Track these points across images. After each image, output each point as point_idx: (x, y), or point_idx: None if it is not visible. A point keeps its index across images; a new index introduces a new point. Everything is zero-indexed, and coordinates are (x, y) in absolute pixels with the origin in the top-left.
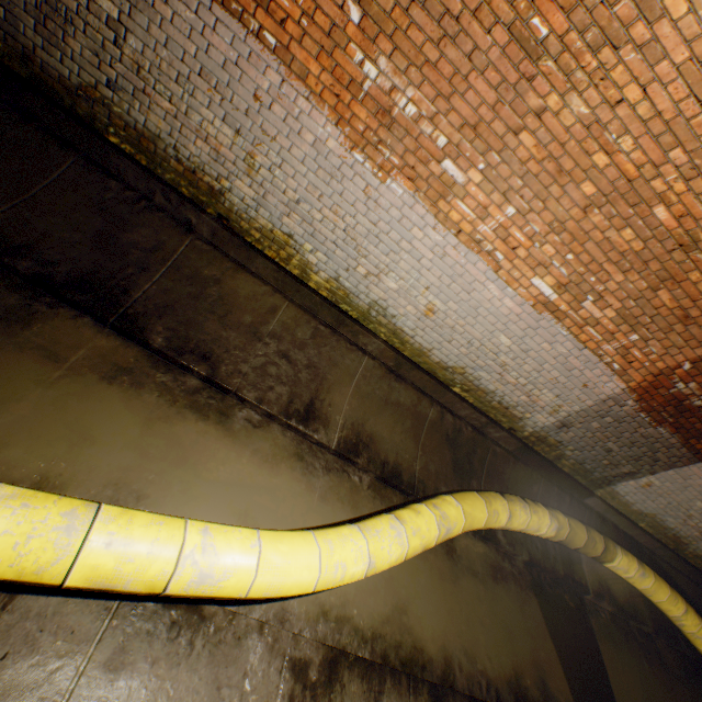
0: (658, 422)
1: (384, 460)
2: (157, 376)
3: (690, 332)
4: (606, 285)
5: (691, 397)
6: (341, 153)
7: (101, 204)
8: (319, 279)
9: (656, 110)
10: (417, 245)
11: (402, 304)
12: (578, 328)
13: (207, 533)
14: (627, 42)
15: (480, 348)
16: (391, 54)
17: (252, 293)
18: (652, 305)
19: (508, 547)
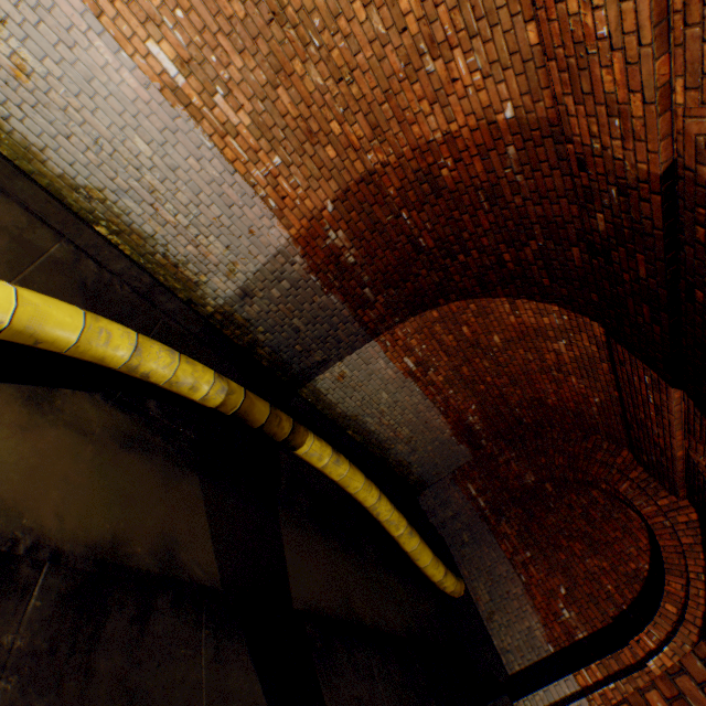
0: (329, 288)
1: None
2: None
3: (320, 157)
4: (230, 73)
5: (345, 252)
6: None
7: None
8: None
9: None
10: None
11: None
12: (222, 139)
13: None
14: None
15: (116, 156)
16: None
17: None
18: (280, 112)
19: (164, 419)
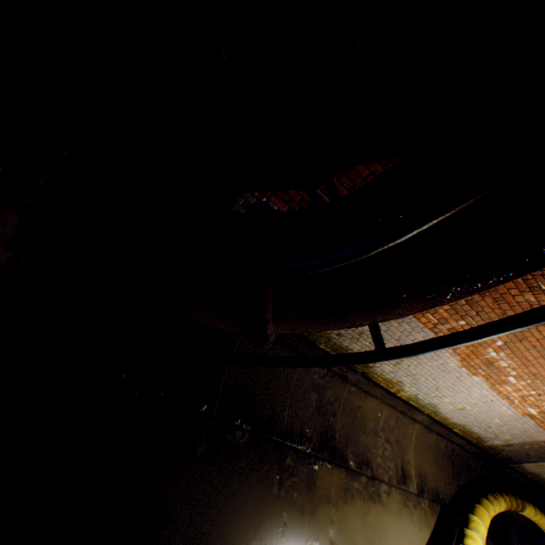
0: None
1: (431, 488)
2: (354, 485)
3: None
4: None
5: None
6: (454, 366)
7: (313, 382)
8: (404, 393)
9: None
10: (472, 392)
11: (447, 405)
12: (540, 422)
13: None
14: None
15: (481, 420)
16: (507, 353)
17: (372, 407)
18: None
19: None
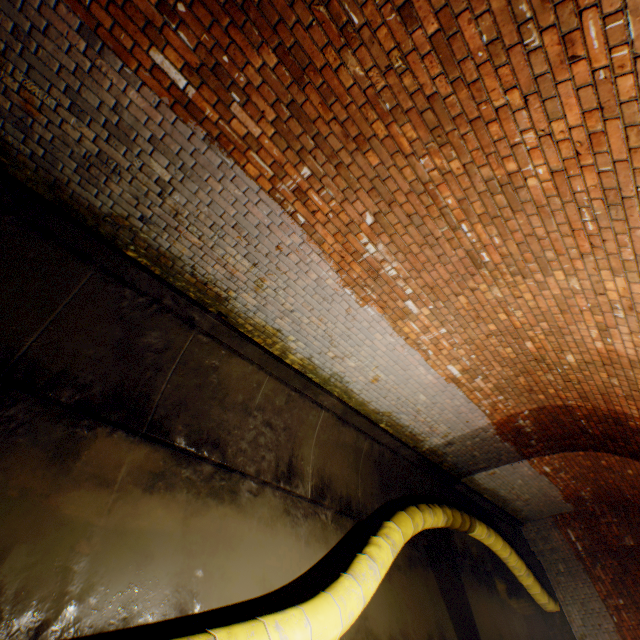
0: (505, 440)
1: (340, 495)
2: (182, 473)
3: (531, 397)
4: (490, 371)
5: (525, 427)
6: (336, 287)
7: (118, 312)
8: (295, 357)
9: (538, 305)
10: (376, 342)
11: (356, 375)
12: (470, 392)
13: (279, 627)
14: (531, 278)
15: (405, 401)
16: (387, 243)
17: (242, 373)
18: (514, 383)
19: (416, 539)
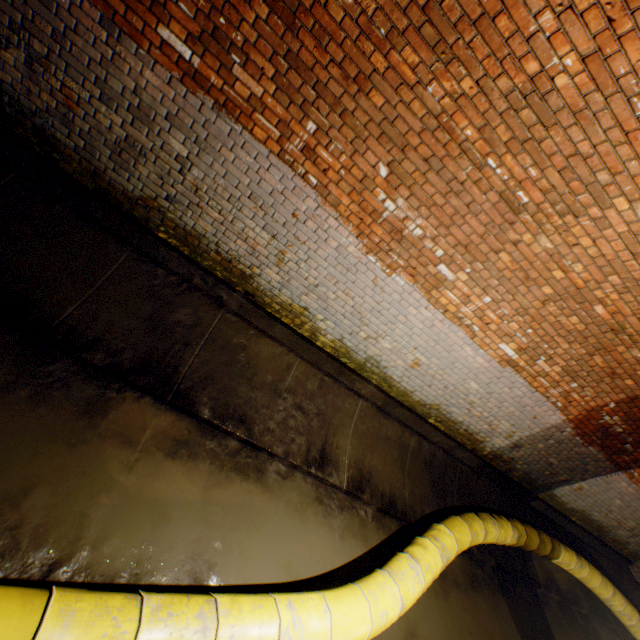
0: (589, 443)
1: (382, 491)
2: (206, 444)
3: (615, 383)
4: (555, 350)
5: (614, 426)
6: (358, 255)
7: (150, 290)
8: (326, 339)
9: (601, 253)
10: (411, 318)
11: (393, 358)
12: (532, 378)
13: (292, 607)
14: (585, 215)
15: (454, 390)
16: (407, 197)
17: (271, 354)
18: (588, 364)
19: (479, 556)
